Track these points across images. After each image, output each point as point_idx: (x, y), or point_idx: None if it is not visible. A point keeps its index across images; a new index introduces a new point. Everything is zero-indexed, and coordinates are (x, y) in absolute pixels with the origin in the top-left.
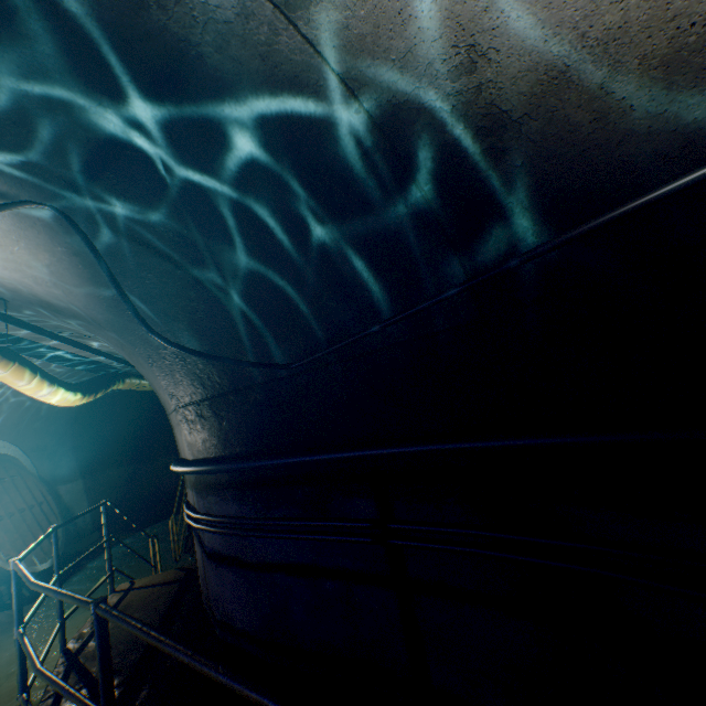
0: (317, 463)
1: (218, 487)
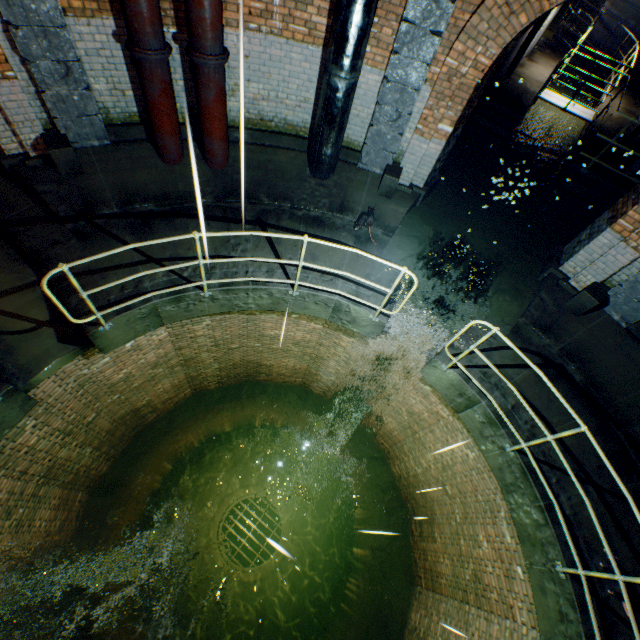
0: (636, 12)
1: (616, 6)
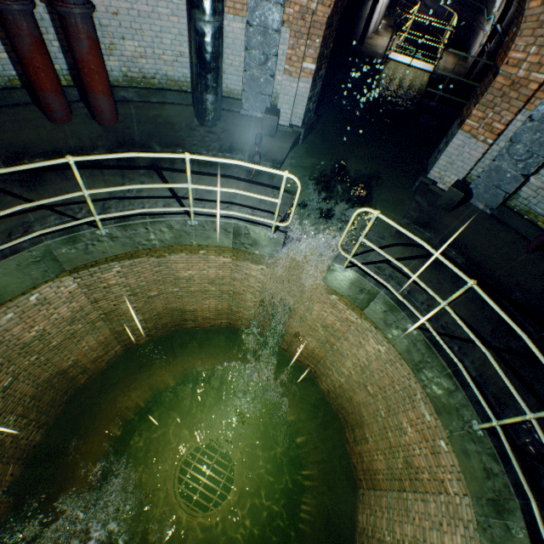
0: None
1: None
